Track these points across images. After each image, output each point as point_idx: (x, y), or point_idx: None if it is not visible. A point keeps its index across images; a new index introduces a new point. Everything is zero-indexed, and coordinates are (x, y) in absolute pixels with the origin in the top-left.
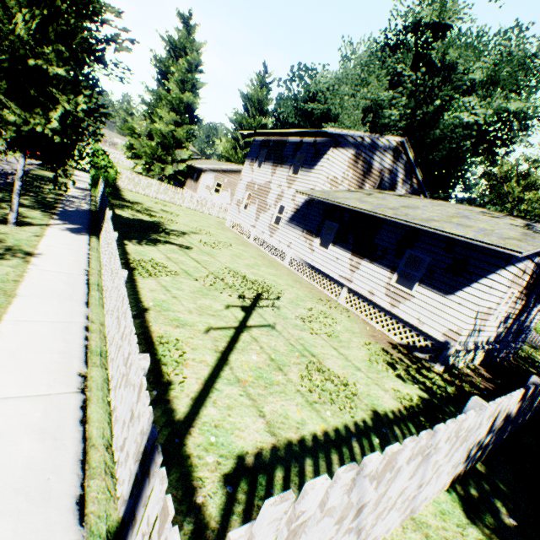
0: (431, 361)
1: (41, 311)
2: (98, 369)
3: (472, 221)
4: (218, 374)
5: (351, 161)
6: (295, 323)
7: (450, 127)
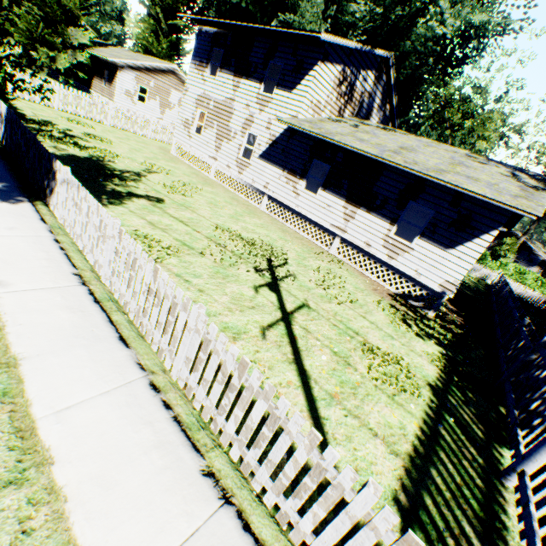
0: (425, 308)
1: (76, 379)
2: (215, 453)
3: (472, 171)
4: (311, 395)
5: (336, 81)
6: (319, 294)
7: (420, 39)
